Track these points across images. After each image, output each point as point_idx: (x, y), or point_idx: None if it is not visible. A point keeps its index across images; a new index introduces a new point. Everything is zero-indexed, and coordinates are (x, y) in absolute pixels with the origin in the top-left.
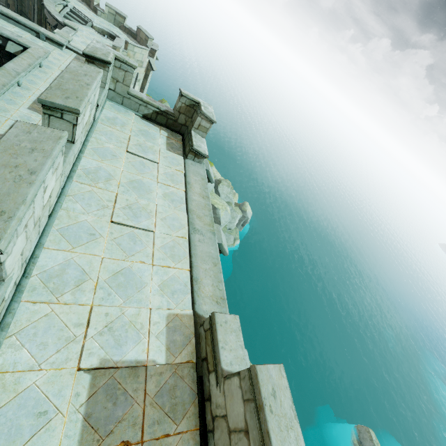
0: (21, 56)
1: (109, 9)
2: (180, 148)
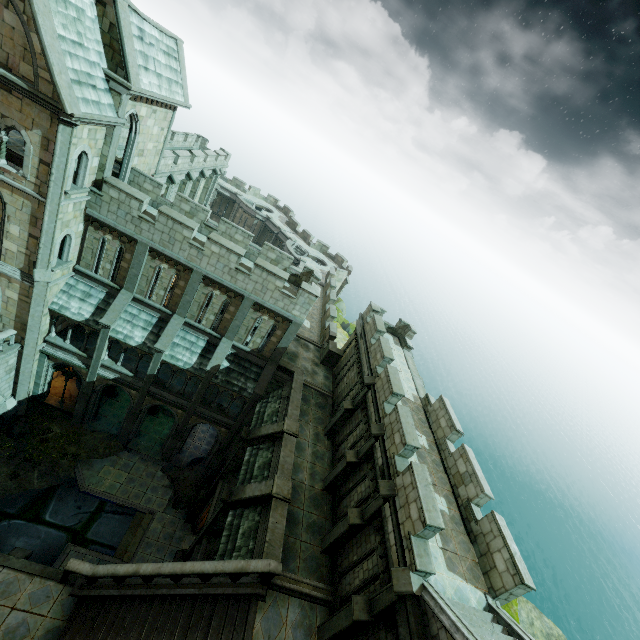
0: None
1: (318, 243)
2: (399, 344)
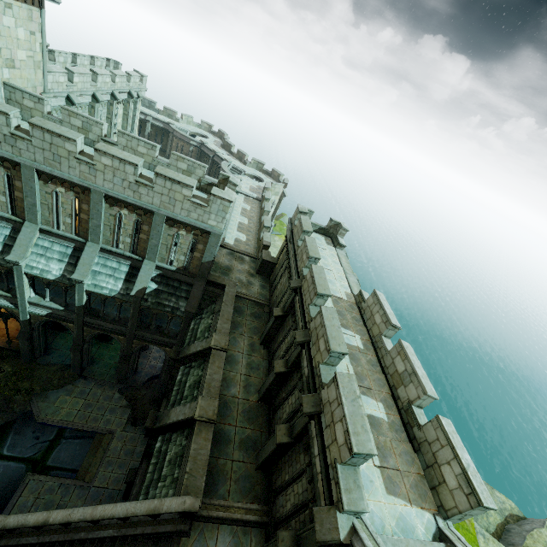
0: None
1: (254, 161)
2: (331, 244)
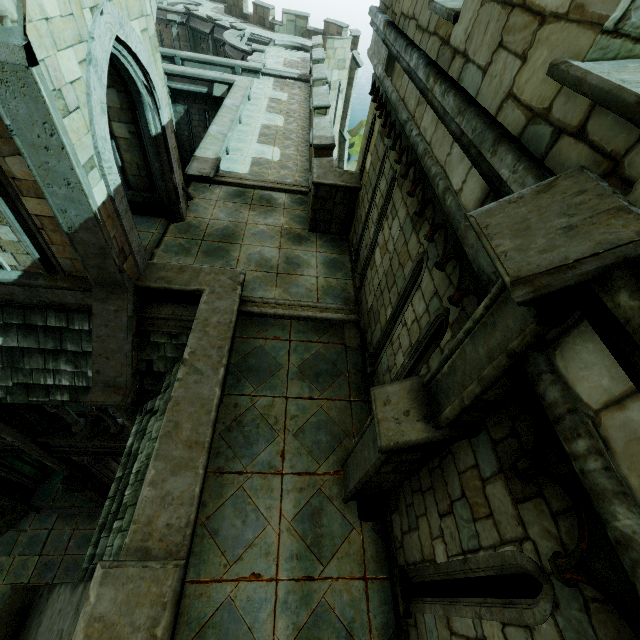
0: (233, 91)
1: (287, 16)
2: None
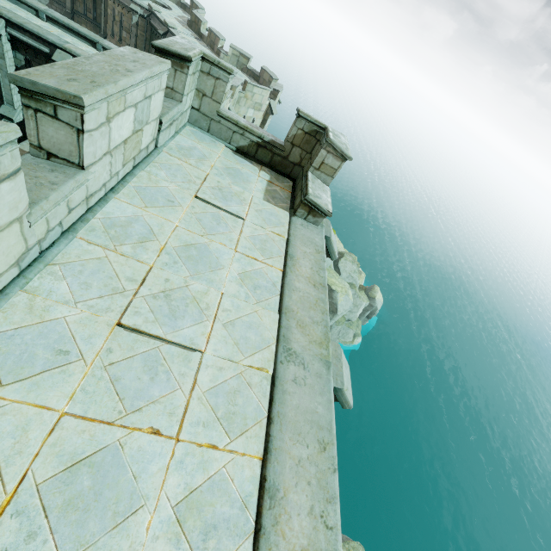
0: None
1: (233, 50)
2: (286, 198)
